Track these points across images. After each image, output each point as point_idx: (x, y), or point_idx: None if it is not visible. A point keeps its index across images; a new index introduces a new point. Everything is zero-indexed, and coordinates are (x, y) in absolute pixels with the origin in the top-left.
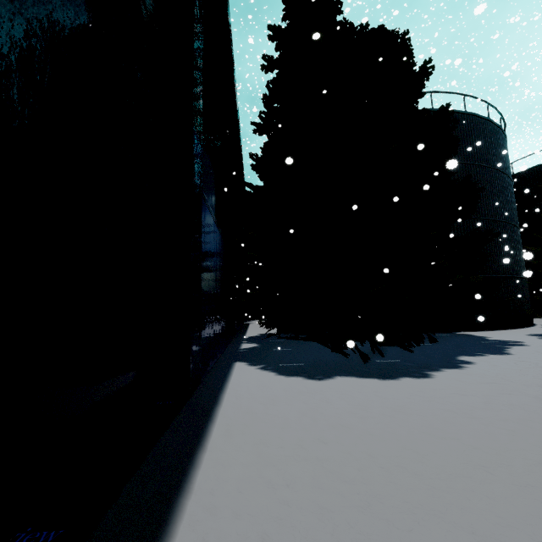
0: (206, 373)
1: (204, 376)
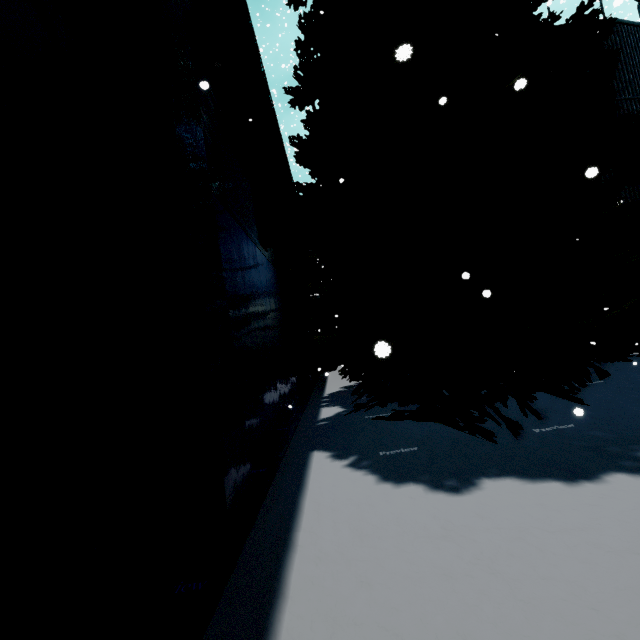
0: (268, 485)
1: (264, 495)
